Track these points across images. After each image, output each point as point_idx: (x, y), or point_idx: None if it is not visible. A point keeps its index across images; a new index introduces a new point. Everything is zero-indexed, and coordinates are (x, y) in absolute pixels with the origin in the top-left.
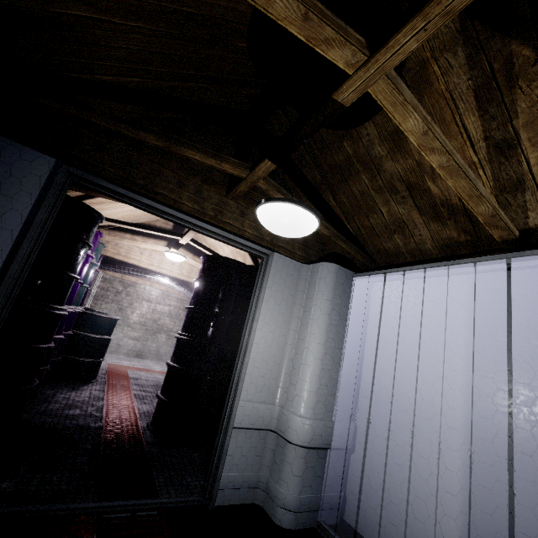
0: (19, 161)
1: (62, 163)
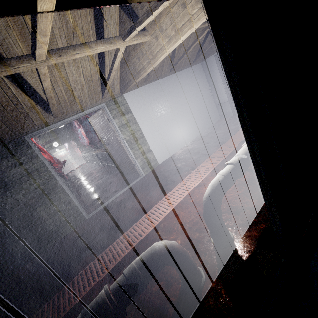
0: (210, 61)
1: (213, 55)
